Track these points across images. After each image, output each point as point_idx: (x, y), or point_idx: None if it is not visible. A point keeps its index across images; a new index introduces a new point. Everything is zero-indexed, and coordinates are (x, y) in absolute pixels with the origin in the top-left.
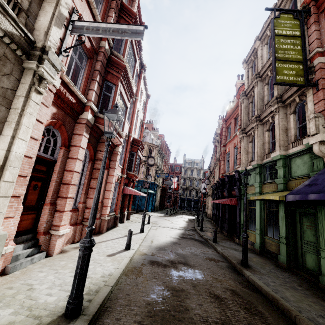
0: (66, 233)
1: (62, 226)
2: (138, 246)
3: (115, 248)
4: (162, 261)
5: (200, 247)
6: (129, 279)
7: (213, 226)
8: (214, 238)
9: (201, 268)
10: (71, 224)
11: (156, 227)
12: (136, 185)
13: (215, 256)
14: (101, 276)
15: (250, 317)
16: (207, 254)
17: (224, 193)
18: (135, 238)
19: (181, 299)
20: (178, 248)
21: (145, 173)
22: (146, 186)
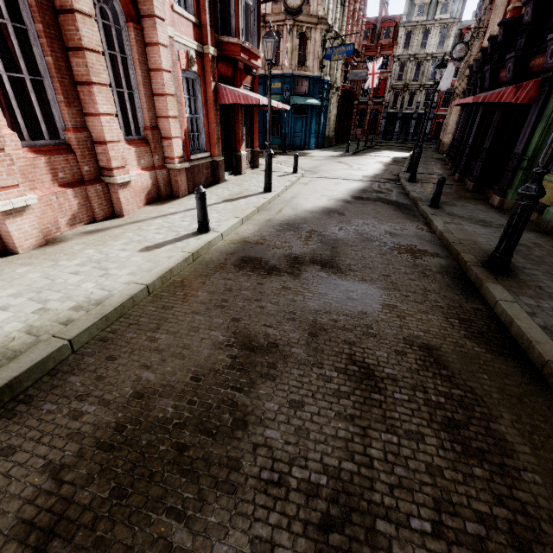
0: (50, 204)
1: (3, 190)
2: (232, 224)
3: (178, 229)
4: (271, 258)
5: (392, 218)
6: (155, 308)
7: (444, 171)
8: (433, 197)
9: (364, 276)
10: (65, 183)
11: (308, 180)
12: (279, 90)
13: (420, 242)
14: (73, 307)
15: (455, 467)
16: (400, 237)
17: (501, 75)
18: (243, 205)
19: (245, 382)
20: (333, 223)
21: (298, 54)
22: (302, 90)
